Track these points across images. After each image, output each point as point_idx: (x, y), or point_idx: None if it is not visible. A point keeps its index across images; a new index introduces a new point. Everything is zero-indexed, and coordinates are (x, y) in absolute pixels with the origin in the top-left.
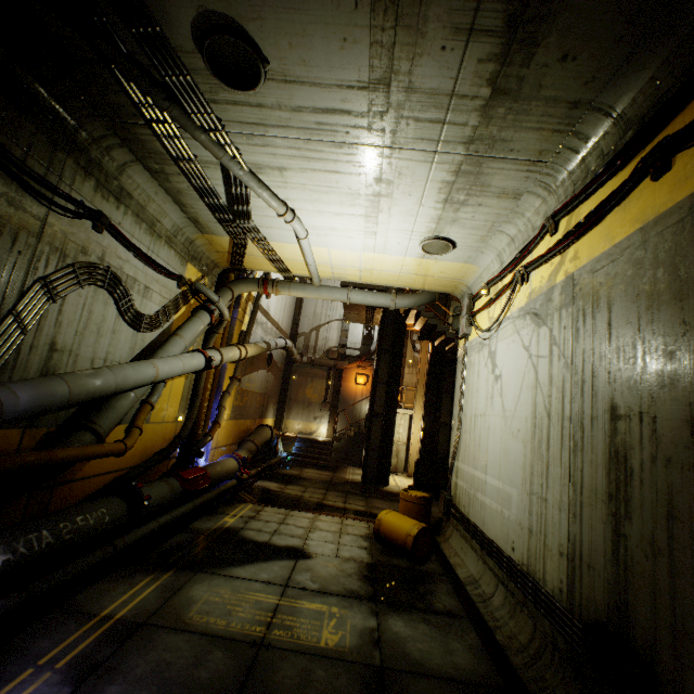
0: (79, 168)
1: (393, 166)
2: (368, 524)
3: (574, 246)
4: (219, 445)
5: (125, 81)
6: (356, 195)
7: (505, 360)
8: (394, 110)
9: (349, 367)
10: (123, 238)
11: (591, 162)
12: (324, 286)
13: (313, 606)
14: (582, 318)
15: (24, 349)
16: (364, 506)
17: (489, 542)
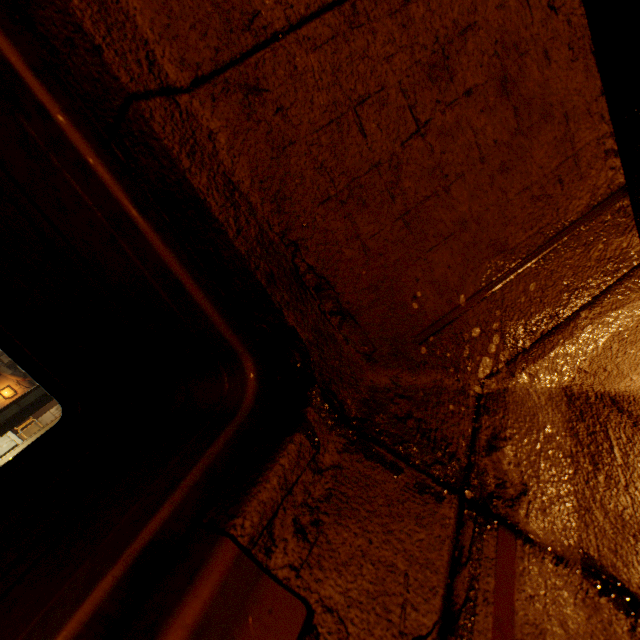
0: None
1: None
2: None
3: None
4: None
5: None
6: None
7: None
8: None
9: (10, 376)
10: None
11: None
12: None
13: None
14: None
15: None
16: None
17: None
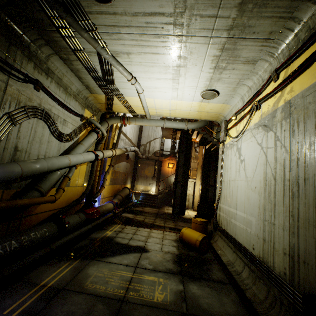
0: (24, 56)
1: (187, 47)
2: (176, 234)
3: (290, 85)
4: (104, 197)
5: (42, 3)
6: (167, 67)
7: (247, 151)
8: (188, 10)
9: (165, 160)
10: (50, 94)
11: (301, 35)
12: (152, 119)
13: (150, 278)
14: (297, 123)
15: (0, 150)
16: (174, 225)
17: (239, 244)
